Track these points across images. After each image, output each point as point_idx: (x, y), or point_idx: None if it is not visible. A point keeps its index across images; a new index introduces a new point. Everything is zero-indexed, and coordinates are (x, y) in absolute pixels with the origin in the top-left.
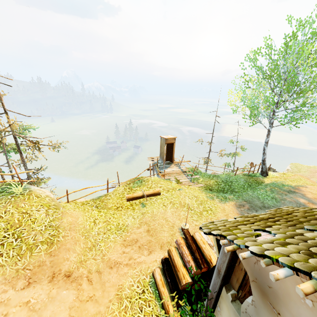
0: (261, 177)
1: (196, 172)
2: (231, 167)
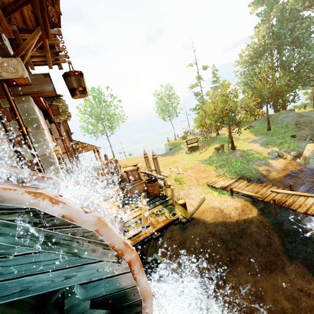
0: None
1: None
2: None
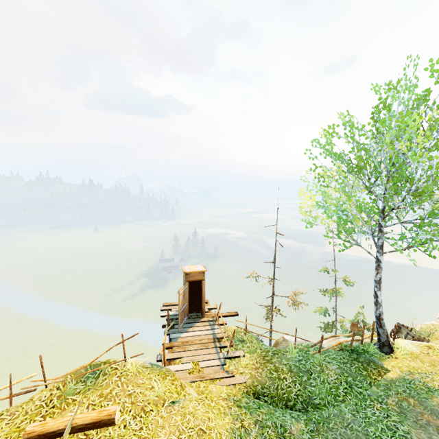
0: (380, 355)
1: (241, 341)
2: (329, 315)
